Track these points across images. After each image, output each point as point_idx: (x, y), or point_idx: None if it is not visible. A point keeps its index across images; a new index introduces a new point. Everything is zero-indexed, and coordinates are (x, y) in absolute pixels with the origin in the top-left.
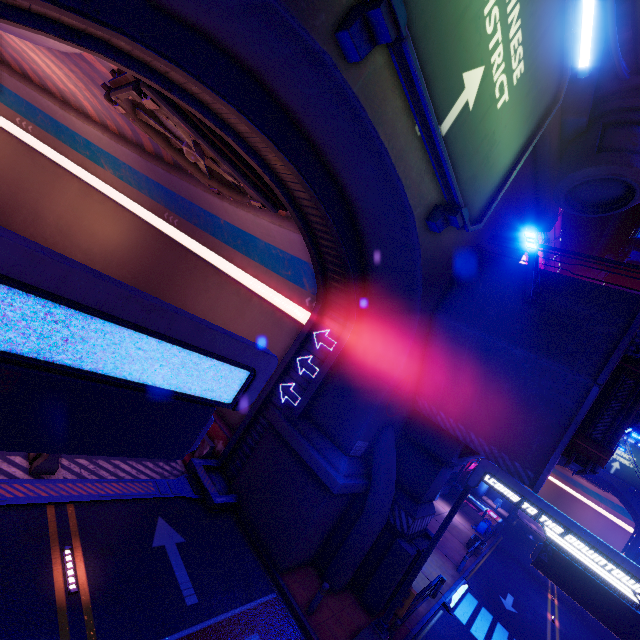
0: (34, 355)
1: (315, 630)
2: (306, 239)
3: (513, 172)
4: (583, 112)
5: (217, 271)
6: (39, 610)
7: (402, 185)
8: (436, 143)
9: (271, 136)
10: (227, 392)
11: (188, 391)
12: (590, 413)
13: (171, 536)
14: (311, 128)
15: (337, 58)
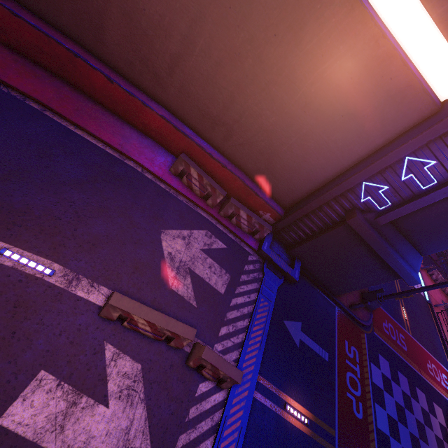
0: None
1: (355, 314)
2: None
3: None
4: None
5: None
6: (308, 447)
7: None
8: None
9: None
10: None
11: None
12: None
13: (296, 328)
14: None
15: None
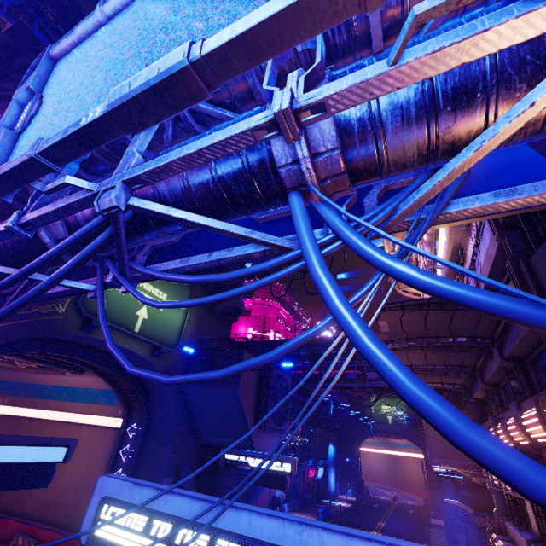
0: (3, 461)
1: None
2: (105, 380)
3: (185, 321)
4: (211, 286)
5: (50, 422)
6: None
7: (131, 350)
8: (135, 336)
9: (67, 353)
10: (60, 457)
11: (46, 461)
12: (258, 401)
13: None
14: (85, 343)
15: (83, 334)
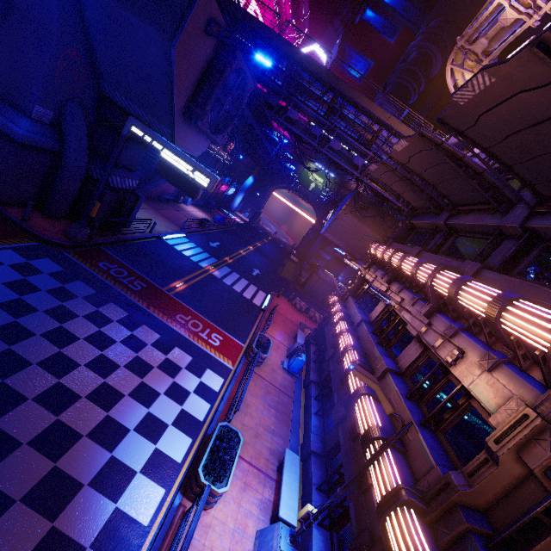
0: None
1: (29, 226)
2: None
3: None
4: None
5: None
6: None
7: None
8: None
9: None
10: None
11: None
12: (199, 86)
13: None
14: None
15: None
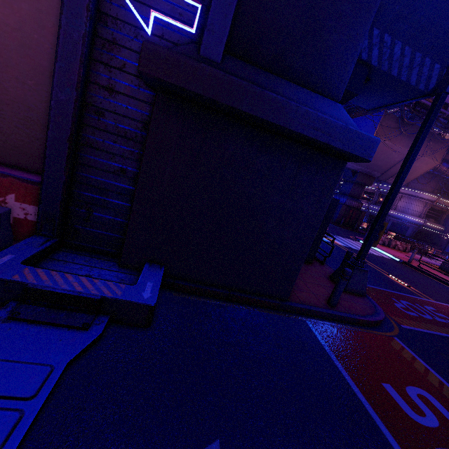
0: None
1: (350, 312)
2: None
3: None
4: None
5: None
6: None
7: None
8: None
9: None
10: None
11: None
12: None
13: None
14: None
15: None
